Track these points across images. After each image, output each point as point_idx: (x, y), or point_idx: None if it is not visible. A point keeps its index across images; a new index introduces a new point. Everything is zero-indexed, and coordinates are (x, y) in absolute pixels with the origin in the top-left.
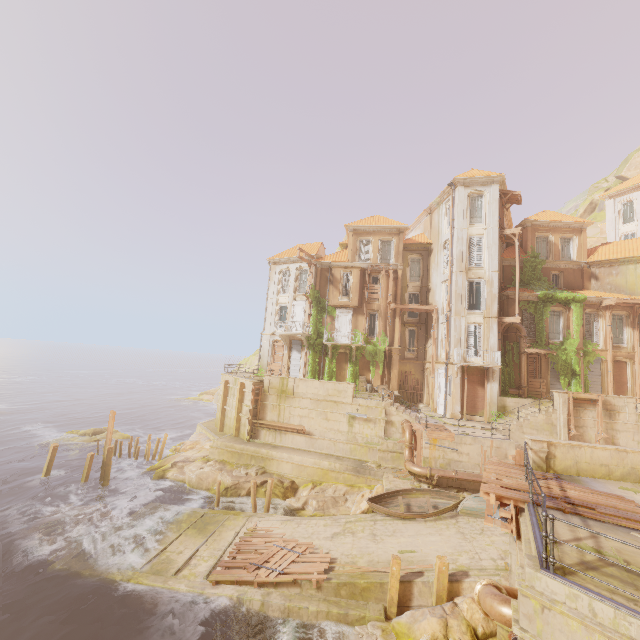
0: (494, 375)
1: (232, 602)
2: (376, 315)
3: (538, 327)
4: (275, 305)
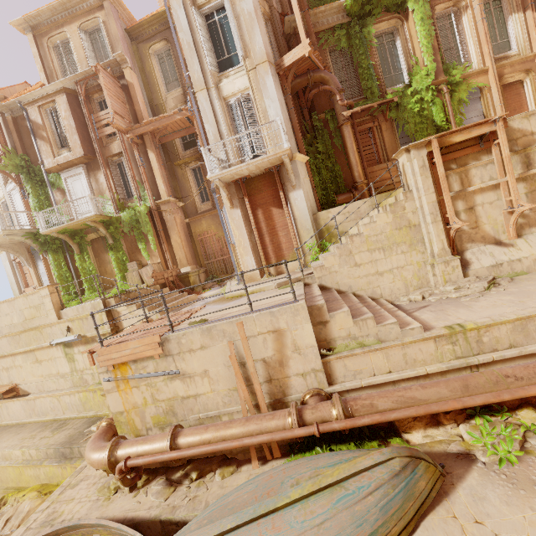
0: (290, 175)
1: None
2: (123, 162)
3: (361, 70)
4: None
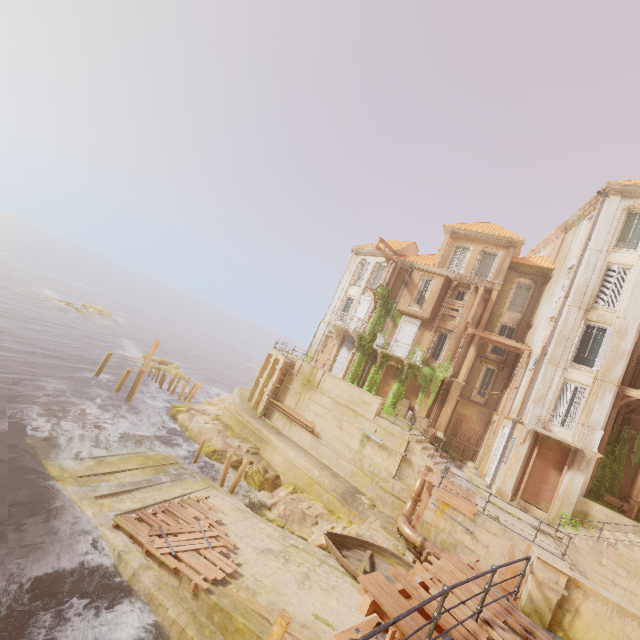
0: (582, 462)
1: (113, 554)
2: (448, 336)
3: None
4: (343, 295)
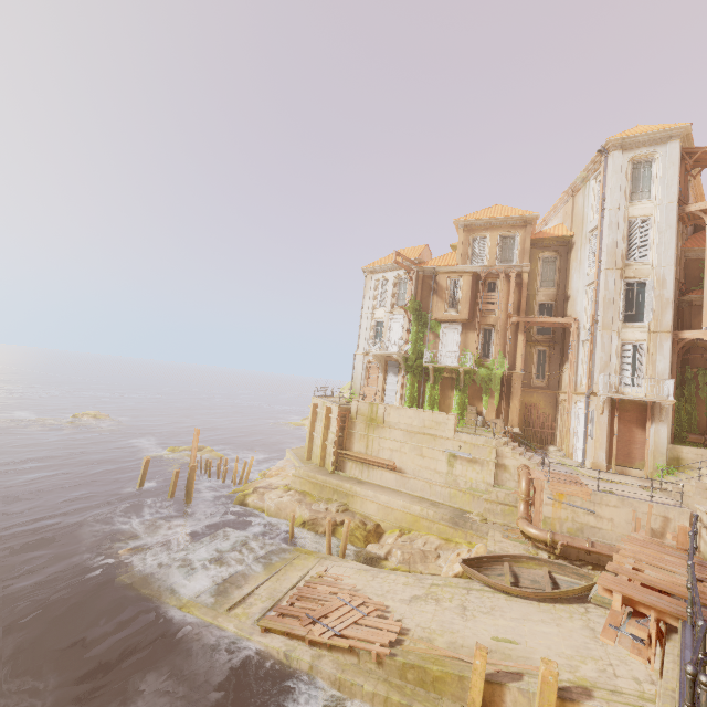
0: (662, 413)
1: (279, 657)
2: (492, 331)
3: None
4: (370, 321)
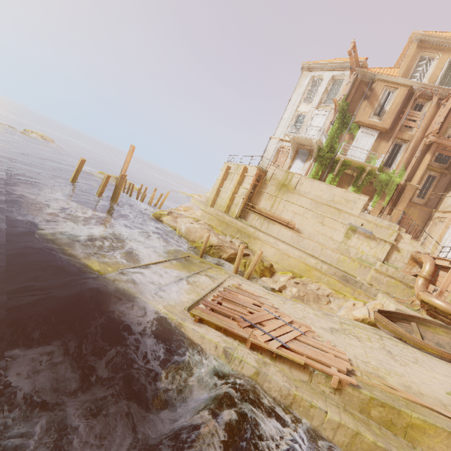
0: None
1: (216, 351)
2: (403, 146)
3: None
4: (294, 112)
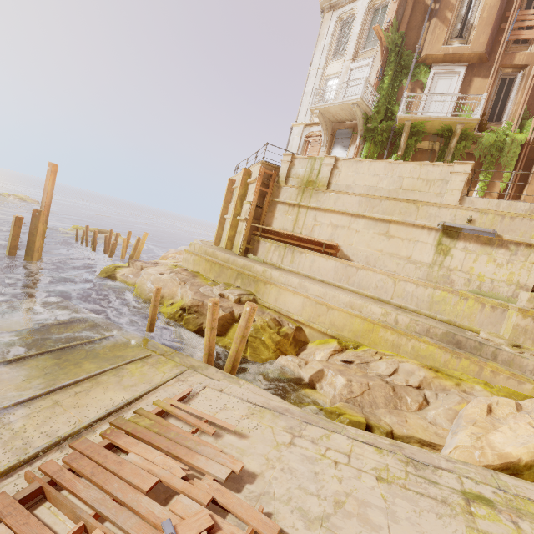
0: None
1: None
2: (517, 78)
3: None
4: (319, 78)
